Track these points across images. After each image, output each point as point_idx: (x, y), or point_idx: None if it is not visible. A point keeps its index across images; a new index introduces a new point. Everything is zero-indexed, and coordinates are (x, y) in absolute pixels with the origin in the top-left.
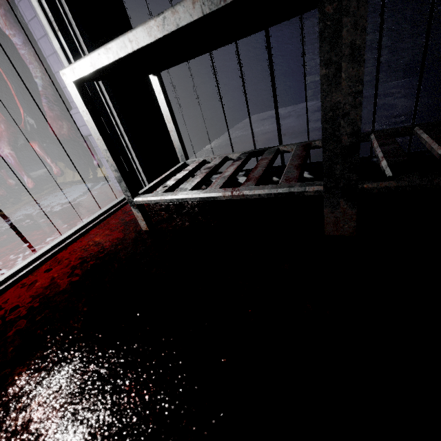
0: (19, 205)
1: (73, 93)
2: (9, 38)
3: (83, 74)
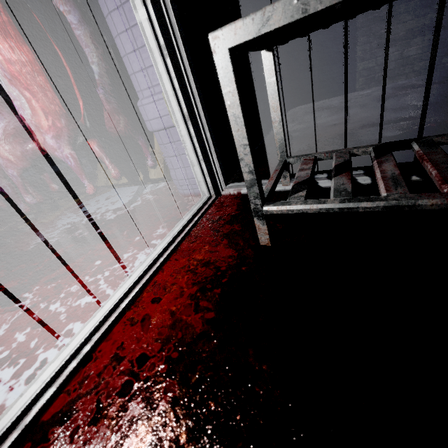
0: (59, 212)
1: (221, 66)
2: (63, 15)
3: (251, 36)
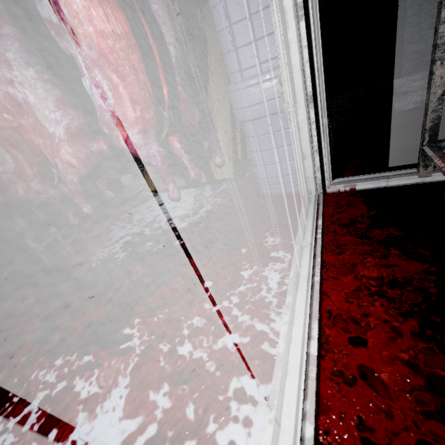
0: (108, 222)
1: None
2: None
3: None
